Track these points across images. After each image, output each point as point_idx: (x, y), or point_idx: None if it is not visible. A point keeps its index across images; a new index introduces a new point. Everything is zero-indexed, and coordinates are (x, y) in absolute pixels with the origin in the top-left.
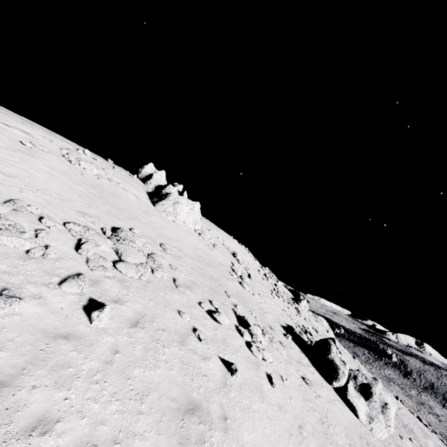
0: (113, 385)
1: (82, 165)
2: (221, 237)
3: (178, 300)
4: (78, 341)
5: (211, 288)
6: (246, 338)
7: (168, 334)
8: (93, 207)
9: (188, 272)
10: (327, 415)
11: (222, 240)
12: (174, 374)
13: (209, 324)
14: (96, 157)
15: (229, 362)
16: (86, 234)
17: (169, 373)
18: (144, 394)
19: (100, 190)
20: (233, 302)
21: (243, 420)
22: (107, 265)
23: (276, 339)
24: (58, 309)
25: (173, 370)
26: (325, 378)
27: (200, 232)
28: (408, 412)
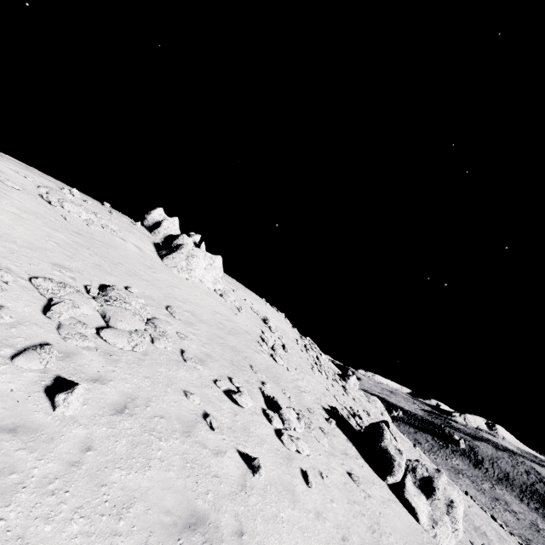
0: (78, 495)
1: (65, 208)
2: (250, 299)
3: (185, 378)
4: (31, 436)
5: (233, 361)
6: (275, 424)
7: (168, 423)
8: (76, 259)
9: (202, 341)
10: (379, 521)
11: (250, 303)
12: (171, 476)
13: (226, 408)
14: (88, 199)
15: (251, 457)
16: (61, 292)
17: (164, 475)
18: (125, 506)
19: (89, 238)
20: (261, 380)
21: (266, 535)
22: (87, 332)
23: (316, 424)
24: (5, 392)
25: (171, 471)
26: (378, 472)
27: (221, 293)
28: (480, 510)
